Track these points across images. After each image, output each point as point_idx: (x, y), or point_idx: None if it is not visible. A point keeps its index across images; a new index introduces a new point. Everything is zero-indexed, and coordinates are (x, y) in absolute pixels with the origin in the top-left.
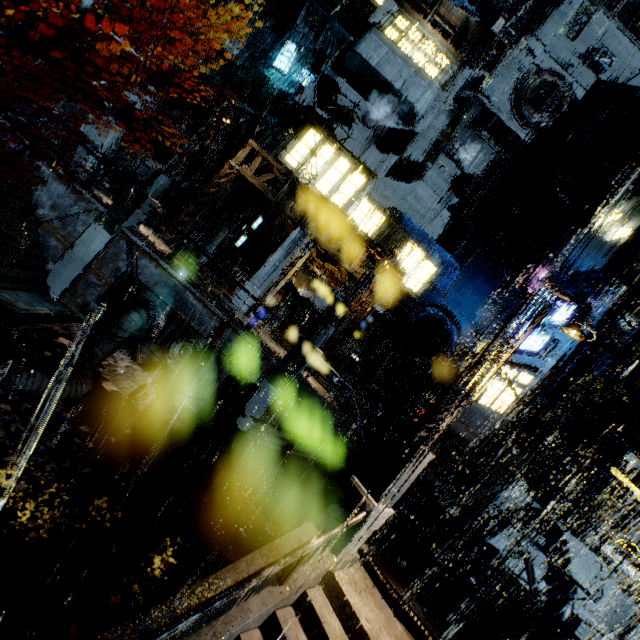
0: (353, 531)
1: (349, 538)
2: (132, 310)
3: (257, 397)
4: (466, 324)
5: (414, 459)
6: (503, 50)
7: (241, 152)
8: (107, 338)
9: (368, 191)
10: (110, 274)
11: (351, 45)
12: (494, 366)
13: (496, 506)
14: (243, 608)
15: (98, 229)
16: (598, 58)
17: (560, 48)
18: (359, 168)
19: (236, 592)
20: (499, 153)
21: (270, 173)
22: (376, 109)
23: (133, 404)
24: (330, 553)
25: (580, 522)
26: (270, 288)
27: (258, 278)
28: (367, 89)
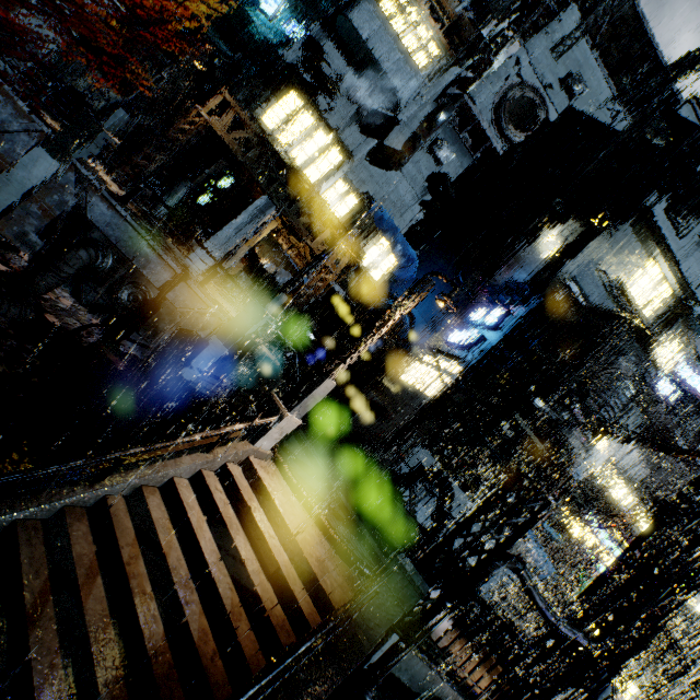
0: (268, 429)
1: (264, 433)
2: (80, 247)
3: (205, 351)
4: (420, 319)
5: (320, 382)
6: (488, 55)
7: (212, 100)
8: (50, 271)
9: (344, 170)
10: (54, 206)
11: (345, 7)
12: (388, 323)
13: (404, 460)
14: (177, 461)
15: (43, 154)
16: (573, 85)
17: (544, 65)
18: (337, 144)
19: (173, 441)
20: (475, 158)
21: (241, 131)
22: (362, 85)
23: (77, 339)
24: (248, 443)
25: (470, 482)
26: (230, 251)
27: (218, 239)
28: (355, 61)
